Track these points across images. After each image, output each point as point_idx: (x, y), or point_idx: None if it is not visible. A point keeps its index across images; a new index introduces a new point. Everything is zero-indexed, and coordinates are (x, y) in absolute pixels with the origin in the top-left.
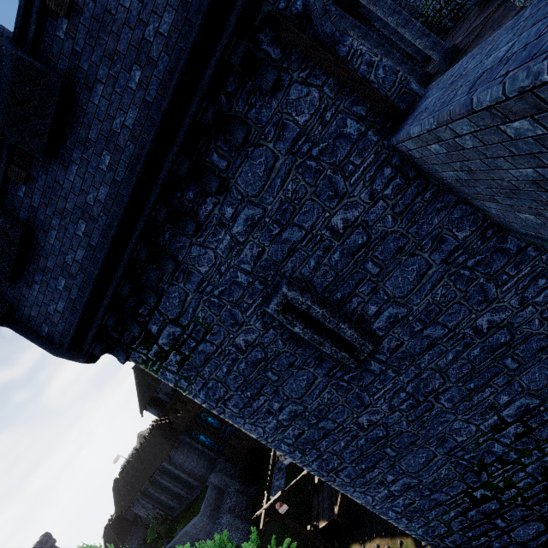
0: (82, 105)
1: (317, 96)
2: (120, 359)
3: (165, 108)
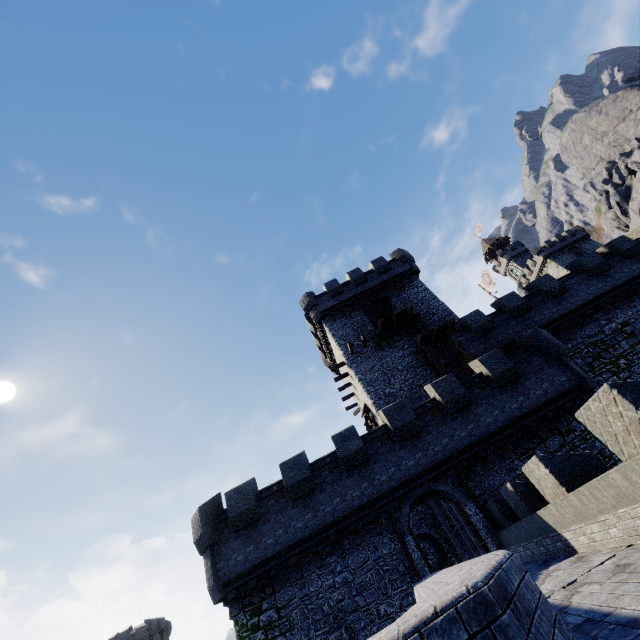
0: (315, 494)
1: (393, 547)
2: (235, 611)
3: (341, 515)
